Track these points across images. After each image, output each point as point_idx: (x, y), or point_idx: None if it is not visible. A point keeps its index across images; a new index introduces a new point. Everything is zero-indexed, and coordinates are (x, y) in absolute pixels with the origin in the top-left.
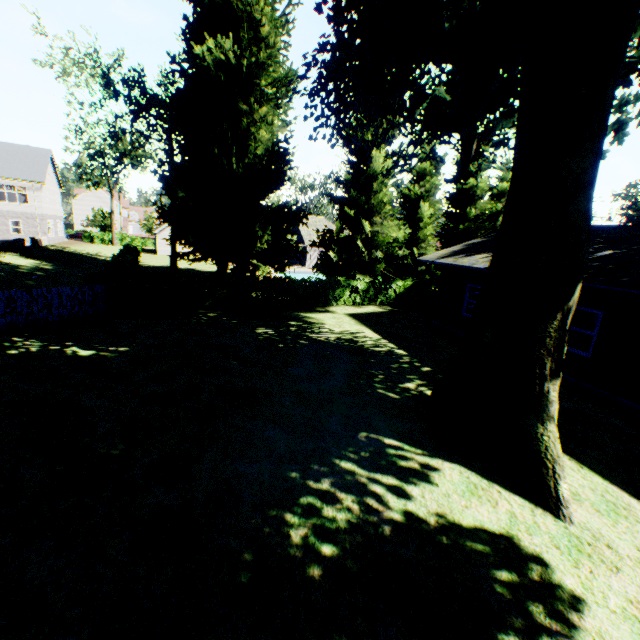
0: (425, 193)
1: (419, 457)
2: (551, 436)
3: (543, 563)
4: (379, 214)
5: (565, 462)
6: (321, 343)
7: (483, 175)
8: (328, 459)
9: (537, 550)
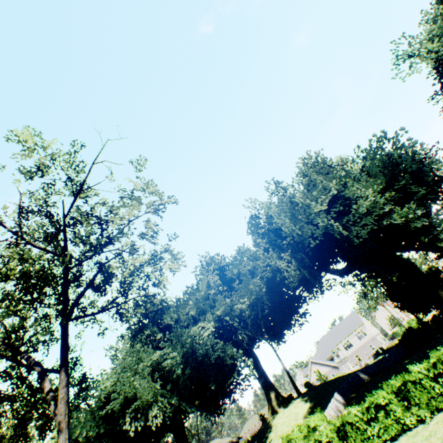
0: None
1: None
2: None
3: None
4: None
5: None
6: None
7: None
8: None
9: None
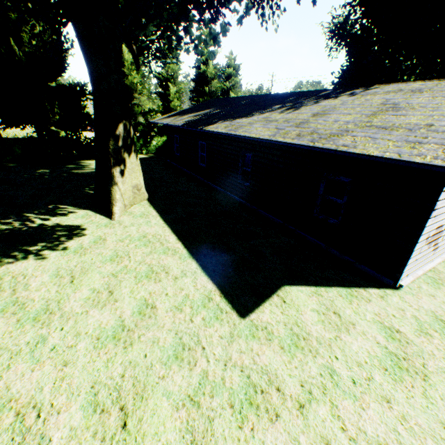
0: (170, 76)
1: (73, 210)
2: (115, 191)
3: (85, 229)
4: (137, 92)
5: (145, 206)
6: (77, 174)
7: (211, 63)
8: (21, 214)
9: (87, 227)
